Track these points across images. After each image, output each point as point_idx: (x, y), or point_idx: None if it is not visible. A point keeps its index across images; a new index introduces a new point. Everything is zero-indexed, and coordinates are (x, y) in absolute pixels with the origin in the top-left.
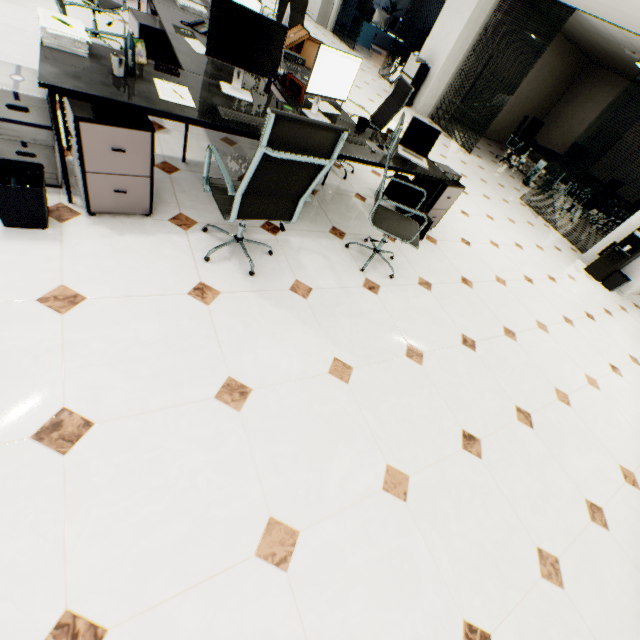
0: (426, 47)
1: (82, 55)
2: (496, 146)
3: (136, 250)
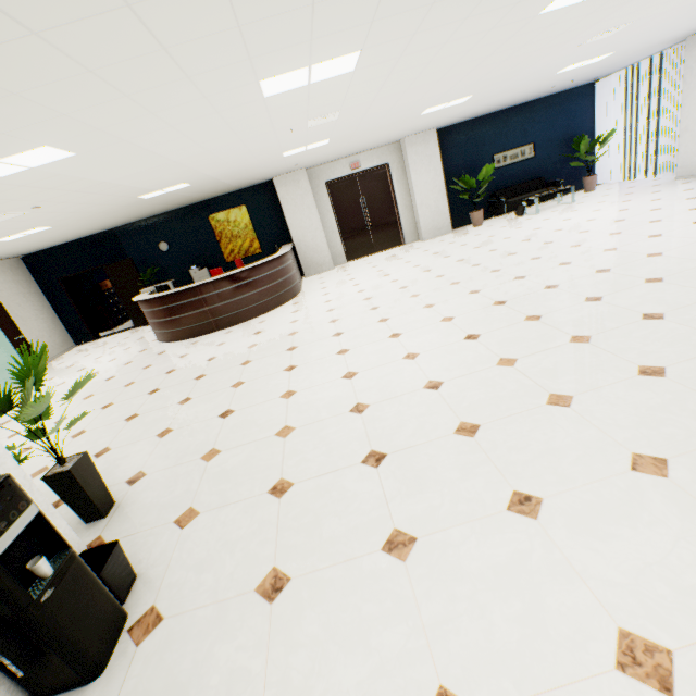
0: None
1: None
2: None
3: None
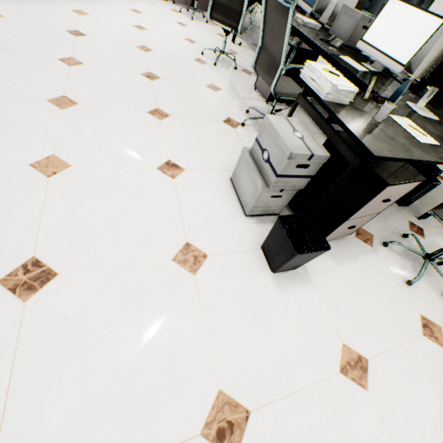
0: None
1: (344, 103)
2: None
3: (359, 281)
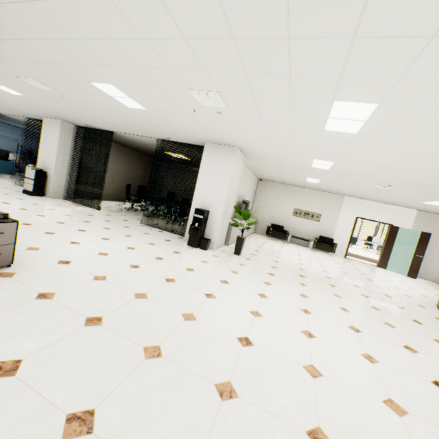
0: (39, 161)
1: None
2: (128, 204)
3: None
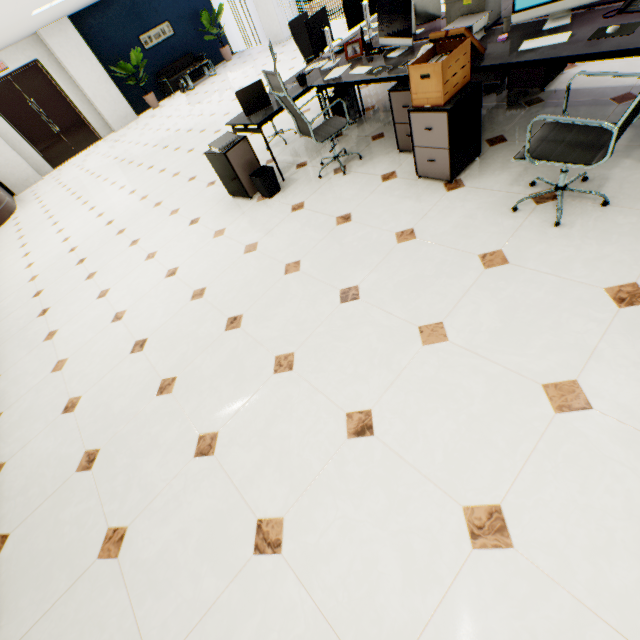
0: None
1: None
2: None
3: None
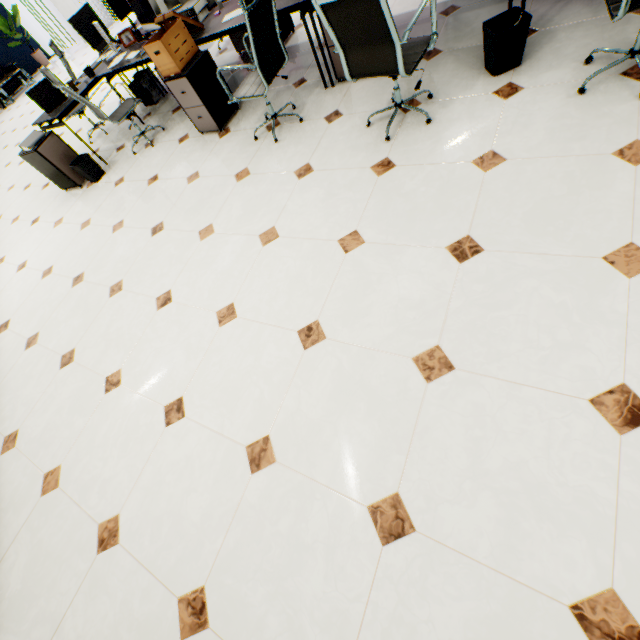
0: None
1: None
2: None
3: None
